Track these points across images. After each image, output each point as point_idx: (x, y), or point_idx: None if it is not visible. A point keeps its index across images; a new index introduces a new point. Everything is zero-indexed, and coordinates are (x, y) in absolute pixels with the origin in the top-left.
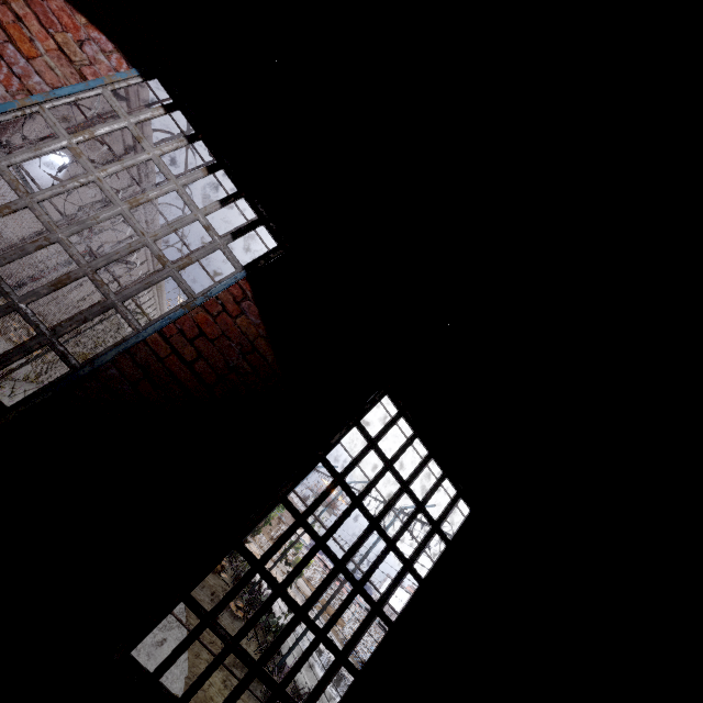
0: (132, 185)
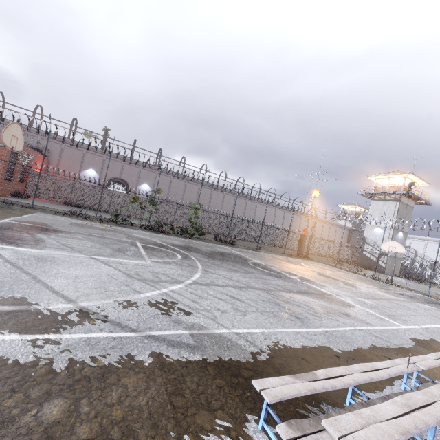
0: (171, 178)
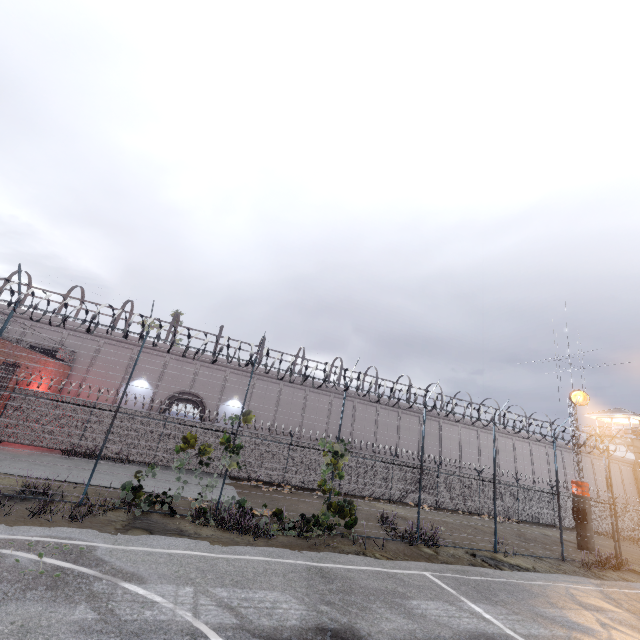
0: (280, 384)
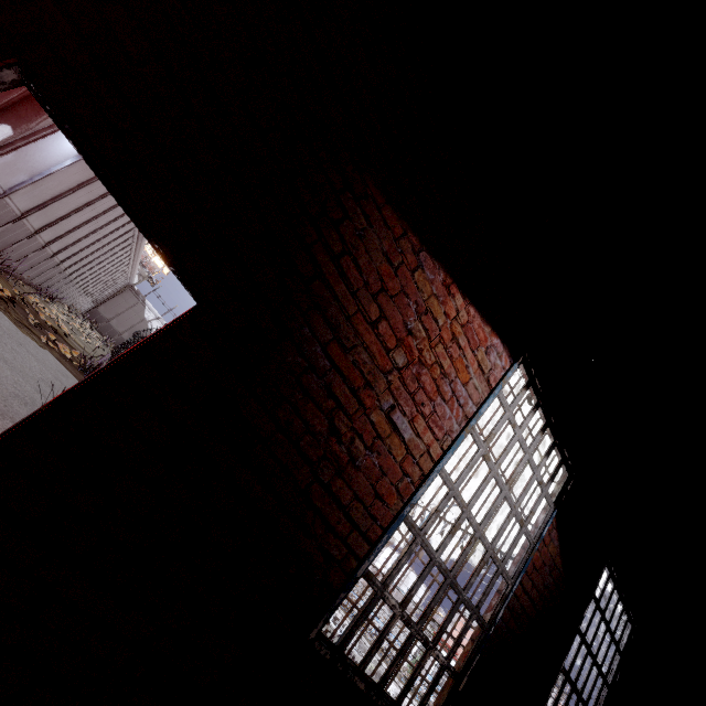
0: None
